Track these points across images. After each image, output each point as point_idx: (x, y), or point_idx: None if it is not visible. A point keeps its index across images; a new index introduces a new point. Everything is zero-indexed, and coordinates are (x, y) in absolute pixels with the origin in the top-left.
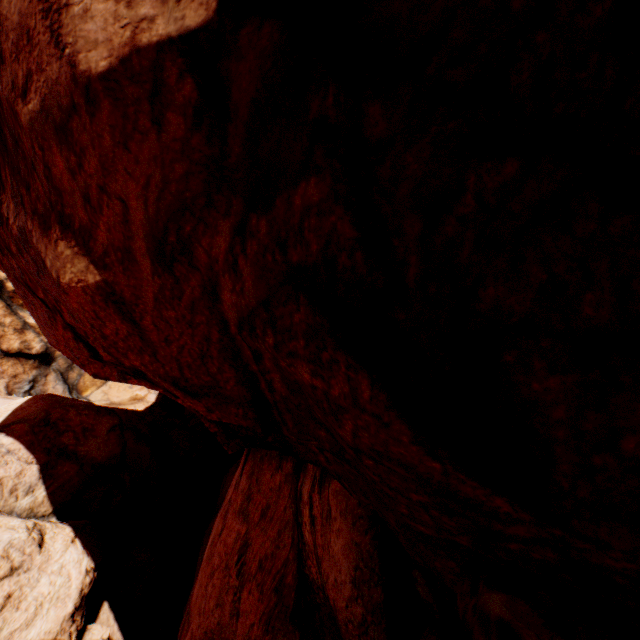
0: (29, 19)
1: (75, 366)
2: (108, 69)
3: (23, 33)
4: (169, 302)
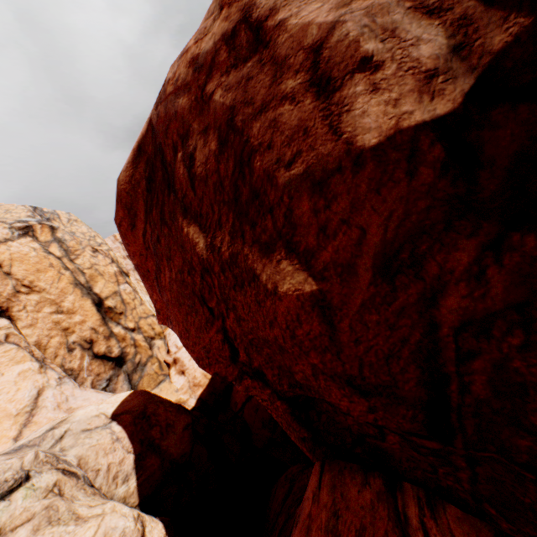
0: (307, 122)
1: (138, 369)
2: (376, 144)
3: (299, 130)
4: (375, 307)
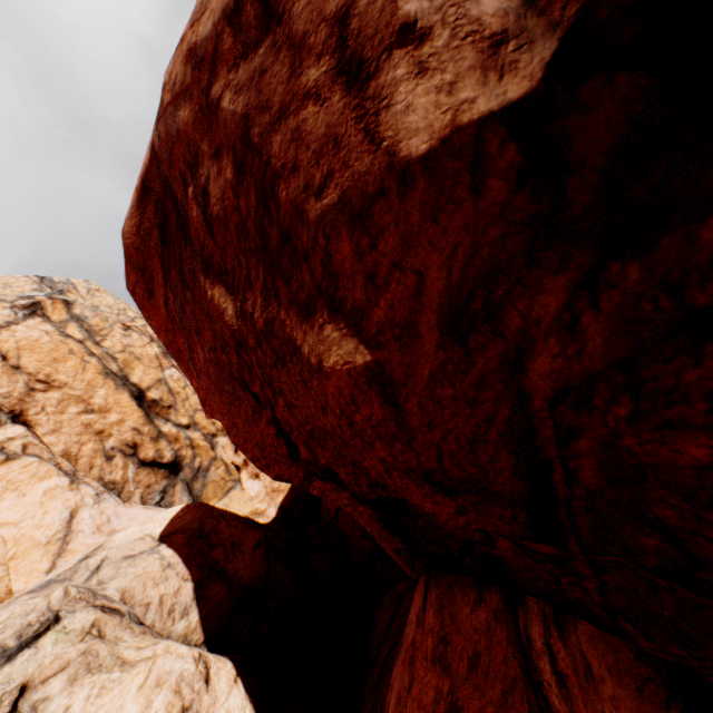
0: (338, 128)
1: (199, 476)
2: (427, 151)
3: (328, 141)
4: (448, 378)
